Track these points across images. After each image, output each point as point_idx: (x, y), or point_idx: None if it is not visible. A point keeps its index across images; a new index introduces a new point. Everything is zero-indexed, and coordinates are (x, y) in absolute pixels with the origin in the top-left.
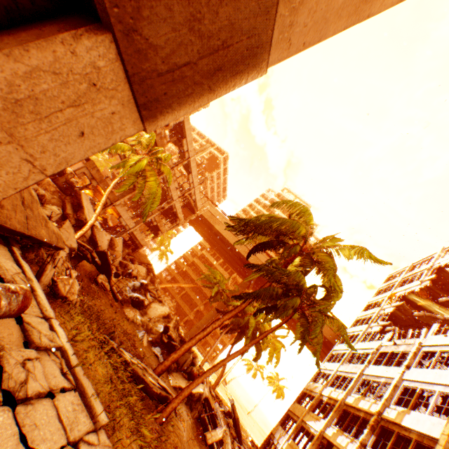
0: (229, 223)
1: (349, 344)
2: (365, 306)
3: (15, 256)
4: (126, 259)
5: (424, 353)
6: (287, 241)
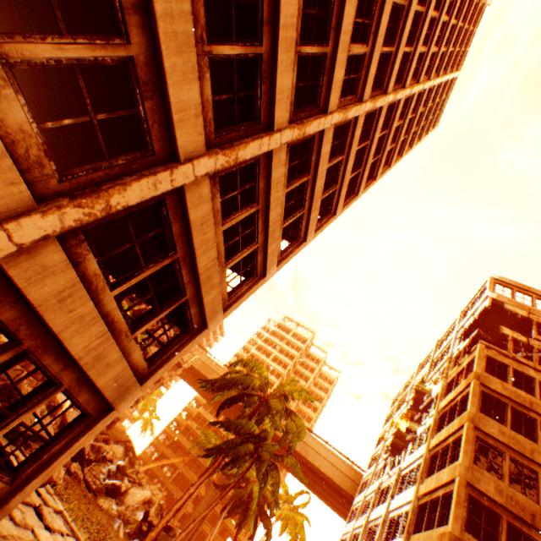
0: (223, 370)
1: (302, 477)
2: (377, 440)
3: (24, 452)
4: (99, 440)
5: (404, 478)
6: (253, 392)
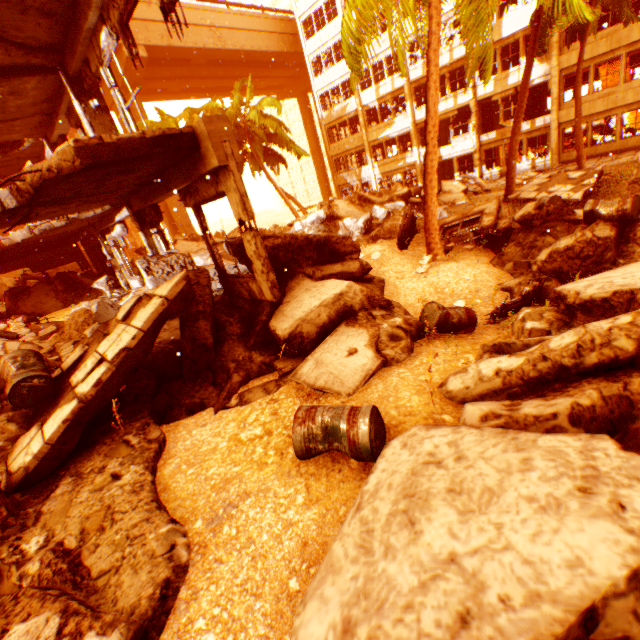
0: None
1: None
2: None
3: None
4: None
5: None
6: None
